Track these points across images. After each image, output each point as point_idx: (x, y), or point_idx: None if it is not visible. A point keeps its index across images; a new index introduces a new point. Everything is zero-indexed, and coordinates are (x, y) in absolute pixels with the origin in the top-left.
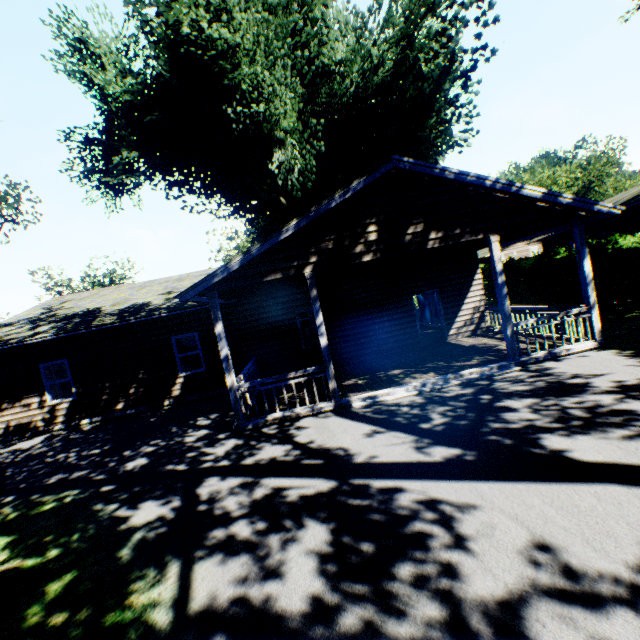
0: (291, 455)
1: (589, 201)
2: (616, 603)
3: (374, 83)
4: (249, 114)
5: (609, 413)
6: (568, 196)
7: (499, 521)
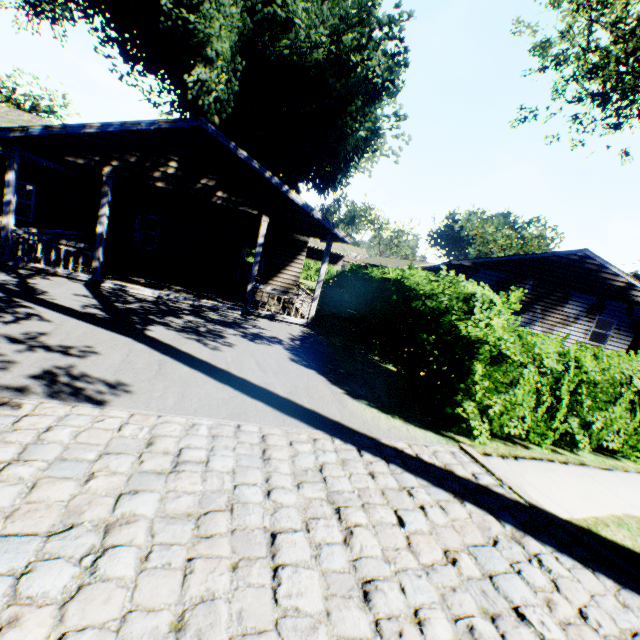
0: (7, 282)
1: (332, 224)
2: (28, 345)
3: (314, 58)
4: (181, 16)
5: (214, 334)
6: (319, 214)
7: (48, 326)
